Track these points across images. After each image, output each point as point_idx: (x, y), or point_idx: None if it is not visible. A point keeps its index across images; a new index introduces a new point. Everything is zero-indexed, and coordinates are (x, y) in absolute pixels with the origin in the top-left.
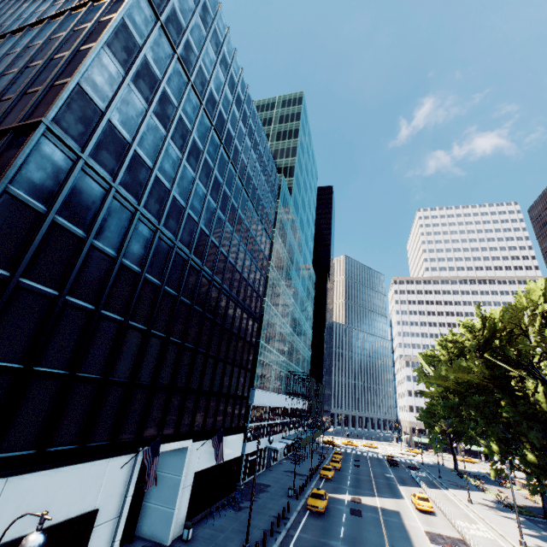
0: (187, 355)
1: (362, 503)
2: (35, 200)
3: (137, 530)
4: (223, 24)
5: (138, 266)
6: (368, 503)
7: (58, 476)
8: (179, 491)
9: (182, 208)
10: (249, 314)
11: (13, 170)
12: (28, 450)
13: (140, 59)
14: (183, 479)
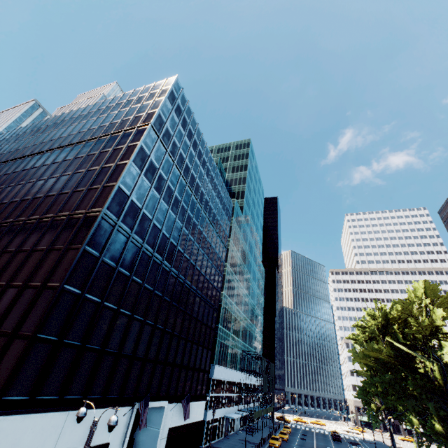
0: (167, 337)
1: None
2: (95, 251)
3: None
4: (195, 123)
5: (140, 279)
6: None
7: (91, 415)
8: (157, 441)
9: (167, 239)
10: (210, 305)
11: (88, 238)
12: (79, 396)
13: (148, 162)
14: (161, 432)
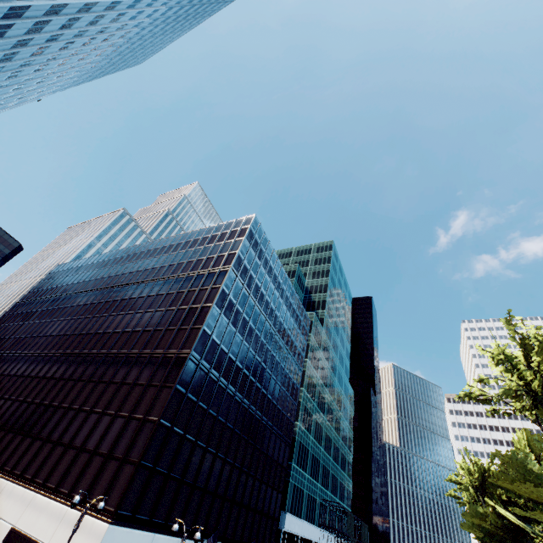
0: (235, 473)
1: None
2: (183, 388)
3: None
4: (270, 249)
5: (215, 412)
6: None
7: (170, 541)
8: None
9: (240, 370)
10: (281, 438)
11: (179, 378)
12: (162, 520)
13: (227, 301)
14: None
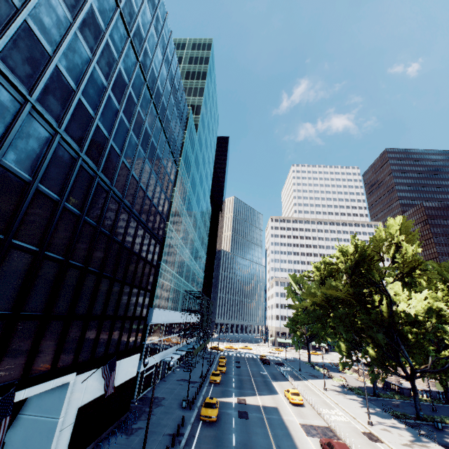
0: (73, 275)
1: (247, 404)
2: None
3: None
4: None
5: None
6: (252, 403)
7: None
8: (54, 437)
9: (71, 90)
10: (151, 234)
11: None
12: None
13: None
14: (61, 421)
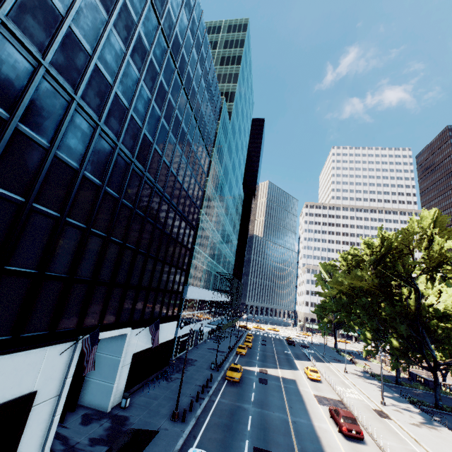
0: (128, 255)
1: (268, 374)
2: None
3: (80, 400)
4: None
5: (75, 161)
6: (273, 374)
7: None
8: (118, 370)
9: (125, 109)
10: (187, 222)
11: None
12: None
13: None
14: (122, 360)
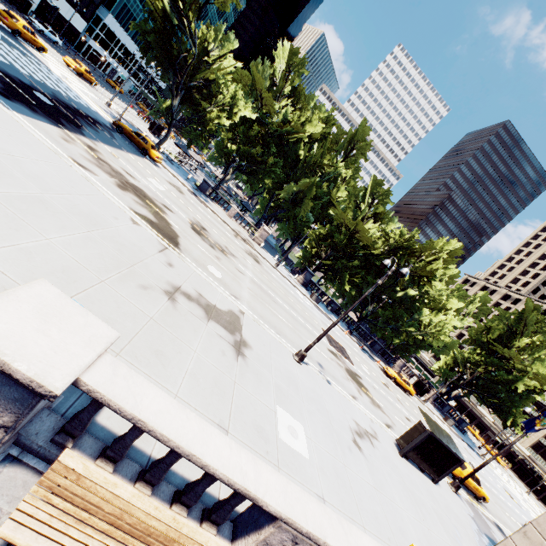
0: None
1: None
2: None
3: None
4: None
5: None
6: None
7: None
8: None
9: None
10: None
11: None
12: None
13: None
14: None
